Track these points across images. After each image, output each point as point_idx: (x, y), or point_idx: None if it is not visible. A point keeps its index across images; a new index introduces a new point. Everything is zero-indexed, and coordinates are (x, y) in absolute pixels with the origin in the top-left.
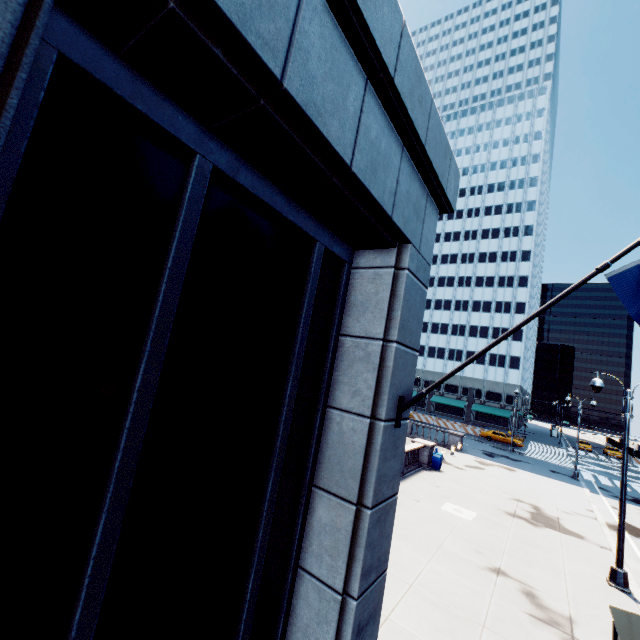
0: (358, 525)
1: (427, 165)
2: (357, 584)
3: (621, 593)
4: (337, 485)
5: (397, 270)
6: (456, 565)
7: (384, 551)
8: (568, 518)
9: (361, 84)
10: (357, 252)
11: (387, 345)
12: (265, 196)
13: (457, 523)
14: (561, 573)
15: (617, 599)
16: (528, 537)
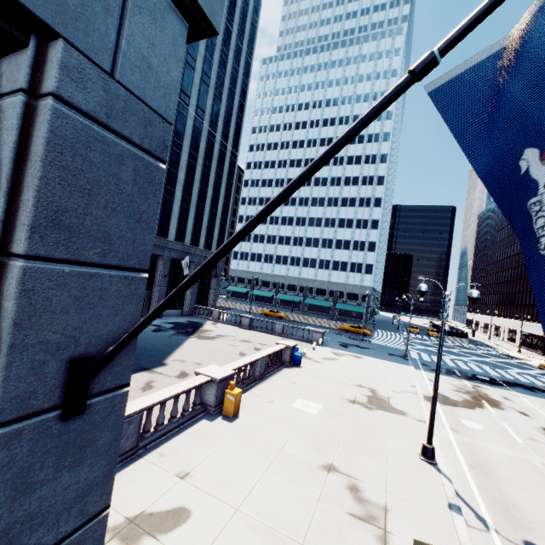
0: None
1: None
2: None
3: (429, 466)
4: None
5: (37, 99)
6: (291, 470)
7: None
8: (396, 397)
9: None
10: None
11: (9, 264)
12: None
13: (303, 420)
14: (384, 456)
15: (425, 473)
16: (362, 422)
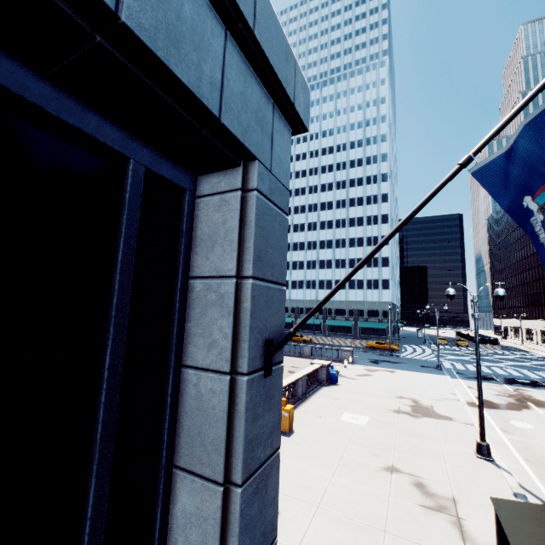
0: (228, 509)
1: (264, 63)
2: None
3: (487, 462)
4: (200, 462)
5: (245, 193)
6: (356, 473)
7: (270, 520)
8: (439, 404)
9: None
10: (200, 178)
11: (242, 282)
12: None
13: (354, 430)
14: (441, 456)
15: (485, 469)
16: (412, 429)
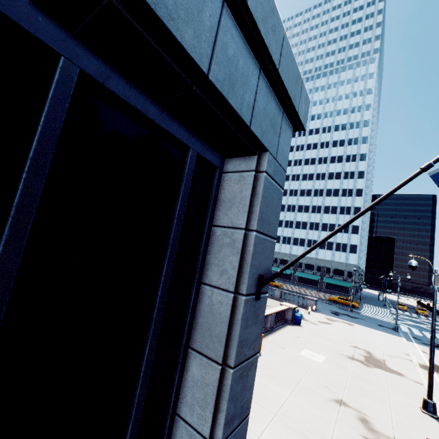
0: (223, 381)
1: (281, 87)
2: (221, 431)
3: (431, 418)
4: (207, 348)
5: (257, 173)
6: (309, 398)
7: (246, 400)
8: (391, 360)
9: (217, 4)
10: (227, 160)
11: (248, 233)
12: (137, 104)
13: (311, 365)
14: (387, 403)
15: (428, 423)
16: (363, 375)
